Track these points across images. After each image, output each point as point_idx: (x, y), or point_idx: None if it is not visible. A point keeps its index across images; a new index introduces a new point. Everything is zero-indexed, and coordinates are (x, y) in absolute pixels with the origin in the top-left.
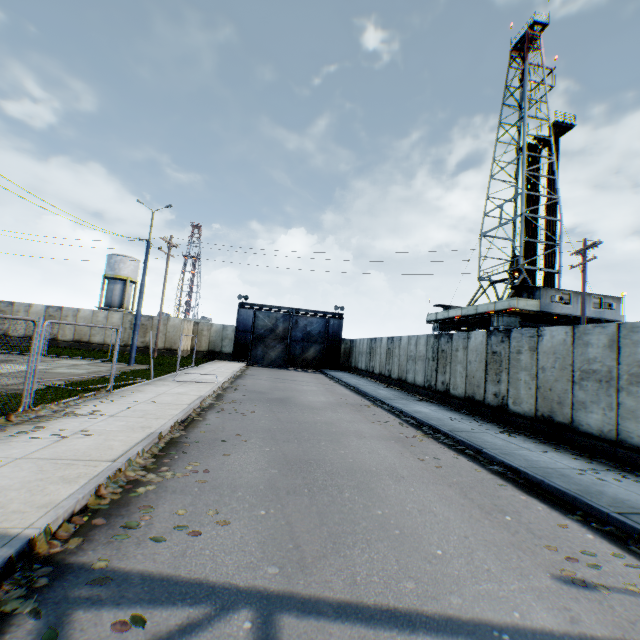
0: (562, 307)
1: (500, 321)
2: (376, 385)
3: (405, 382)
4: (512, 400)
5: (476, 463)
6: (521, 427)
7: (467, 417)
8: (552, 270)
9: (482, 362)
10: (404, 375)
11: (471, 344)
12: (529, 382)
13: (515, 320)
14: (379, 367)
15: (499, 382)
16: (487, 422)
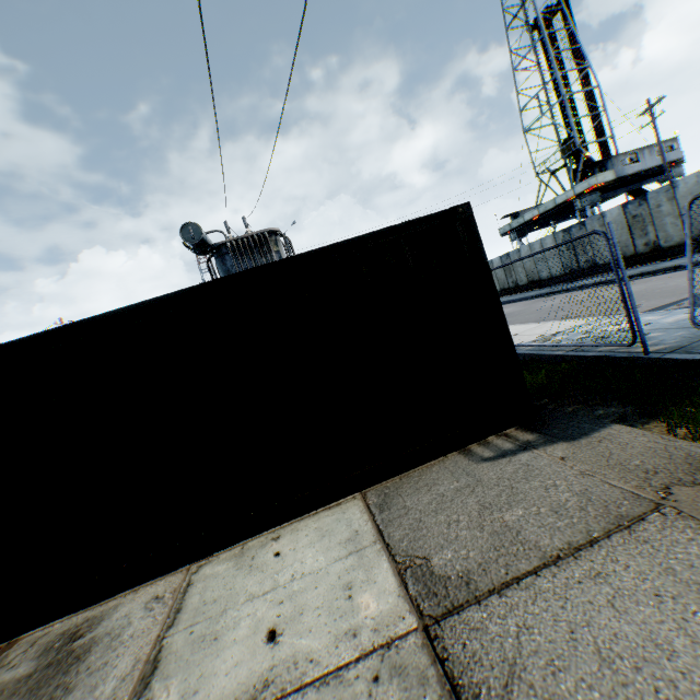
0: (633, 167)
1: (583, 202)
2: (511, 296)
3: (539, 281)
4: (662, 240)
5: (682, 270)
6: (677, 254)
7: (628, 269)
8: (606, 138)
9: (624, 228)
10: (536, 276)
11: (607, 220)
12: (674, 222)
13: (596, 196)
14: (499, 285)
15: (646, 234)
16: (647, 264)
